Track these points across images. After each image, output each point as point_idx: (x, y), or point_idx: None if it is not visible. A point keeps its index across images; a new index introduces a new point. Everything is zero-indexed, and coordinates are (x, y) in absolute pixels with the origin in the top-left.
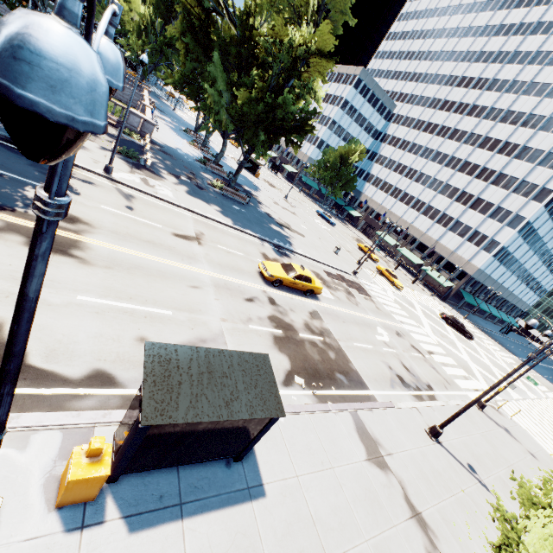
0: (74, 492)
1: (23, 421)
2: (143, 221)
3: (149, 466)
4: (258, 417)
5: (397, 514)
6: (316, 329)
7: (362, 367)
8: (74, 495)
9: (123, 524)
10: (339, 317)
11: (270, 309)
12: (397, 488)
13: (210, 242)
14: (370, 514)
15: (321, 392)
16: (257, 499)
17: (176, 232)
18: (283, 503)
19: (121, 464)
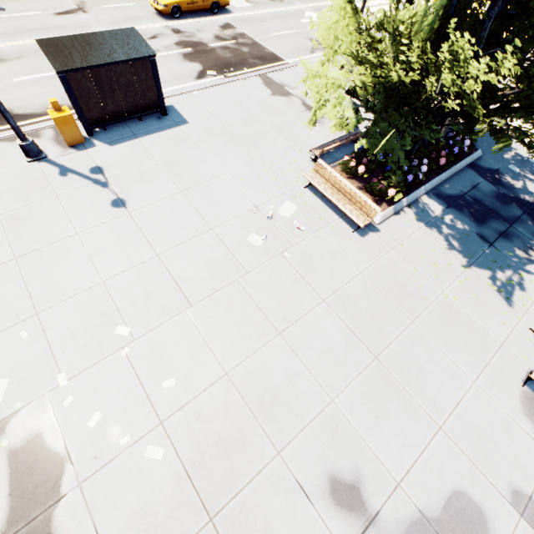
0: (67, 132)
1: (29, 129)
2: (21, 16)
3: (103, 121)
4: (134, 58)
5: (293, 112)
6: (228, 37)
7: (279, 49)
8: (70, 136)
9: (106, 145)
10: (256, 20)
11: (175, 38)
12: (296, 102)
13: (95, 7)
14: (269, 116)
15: (233, 75)
16: (183, 125)
17: (57, 11)
18: (202, 123)
19: (81, 117)
